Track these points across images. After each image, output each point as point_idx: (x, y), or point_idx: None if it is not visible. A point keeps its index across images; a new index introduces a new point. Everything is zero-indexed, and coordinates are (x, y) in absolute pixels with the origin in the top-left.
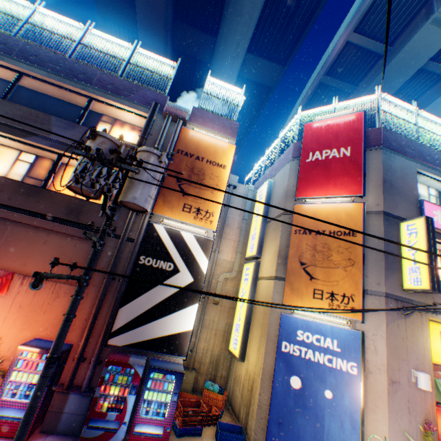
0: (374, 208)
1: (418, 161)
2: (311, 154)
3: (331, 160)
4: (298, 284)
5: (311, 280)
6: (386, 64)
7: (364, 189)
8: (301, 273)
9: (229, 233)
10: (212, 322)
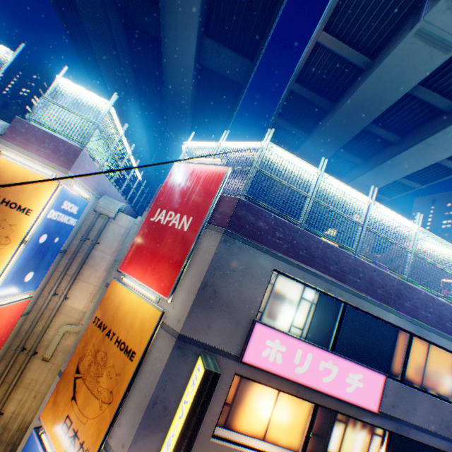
0: (174, 324)
1: (286, 256)
2: (160, 210)
3: (169, 228)
4: (62, 398)
5: (74, 399)
6: (361, 82)
7: (173, 291)
8: (71, 384)
9: (92, 275)
10: (35, 382)
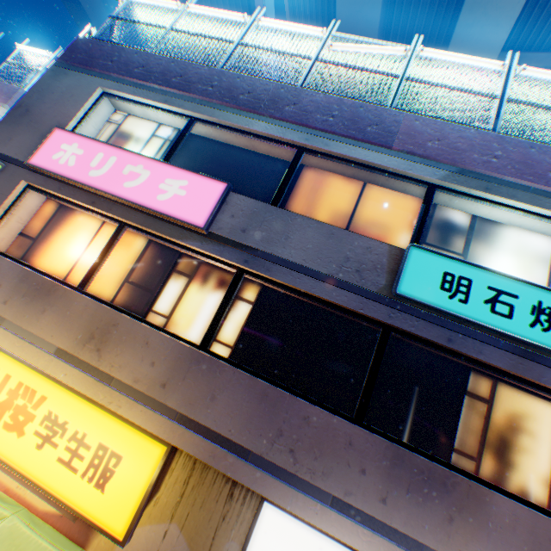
0: None
1: (119, 78)
2: None
3: None
4: None
5: None
6: None
7: None
8: None
9: None
10: None
